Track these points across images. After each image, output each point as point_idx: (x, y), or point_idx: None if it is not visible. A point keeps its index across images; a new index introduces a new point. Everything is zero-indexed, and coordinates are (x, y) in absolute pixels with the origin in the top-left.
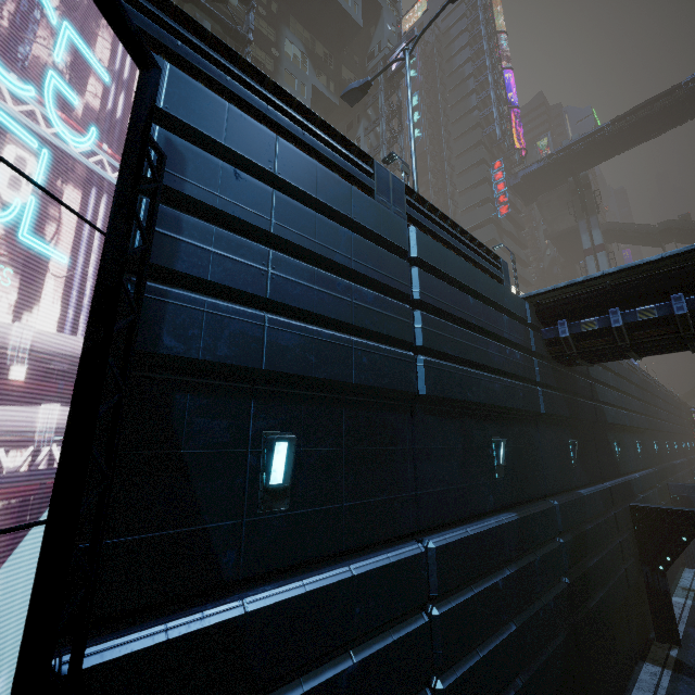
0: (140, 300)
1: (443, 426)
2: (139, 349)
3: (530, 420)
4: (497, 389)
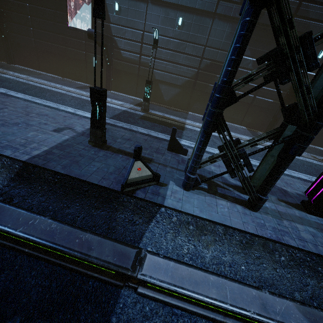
0: None
1: (158, 9)
2: None
3: (208, 16)
4: None
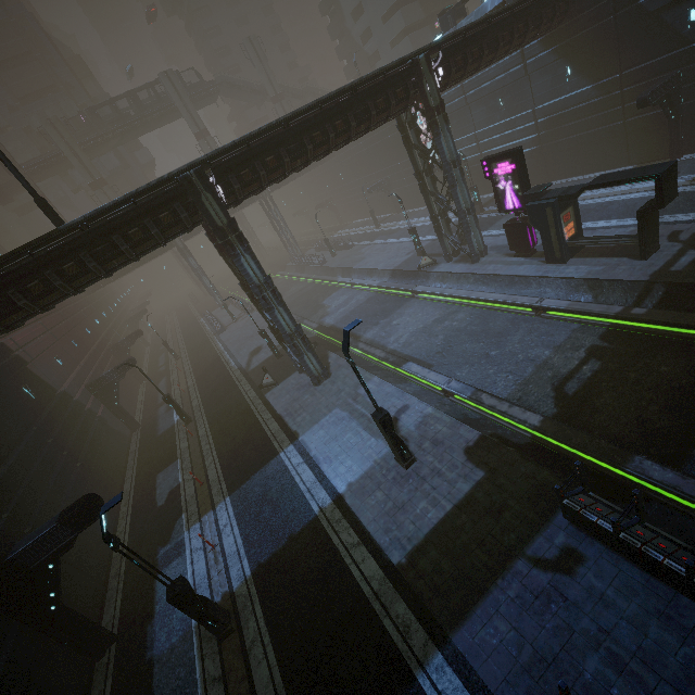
0: None
1: (479, 106)
2: None
3: (523, 80)
4: (494, 85)
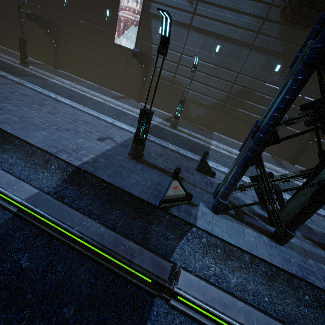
0: (148, 5)
1: (198, 35)
2: (147, 11)
3: (246, 46)
4: (224, 29)
